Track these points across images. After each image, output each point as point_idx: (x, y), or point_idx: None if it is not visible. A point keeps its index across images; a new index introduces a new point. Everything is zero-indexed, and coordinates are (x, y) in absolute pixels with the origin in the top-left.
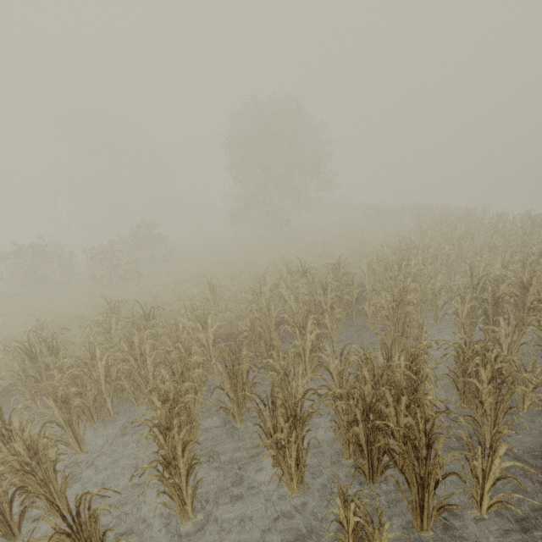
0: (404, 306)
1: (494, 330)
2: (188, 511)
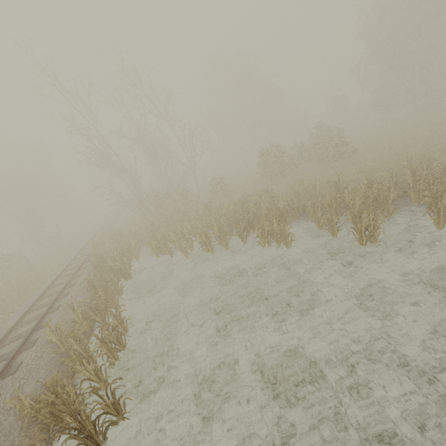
0: None
1: None
2: None
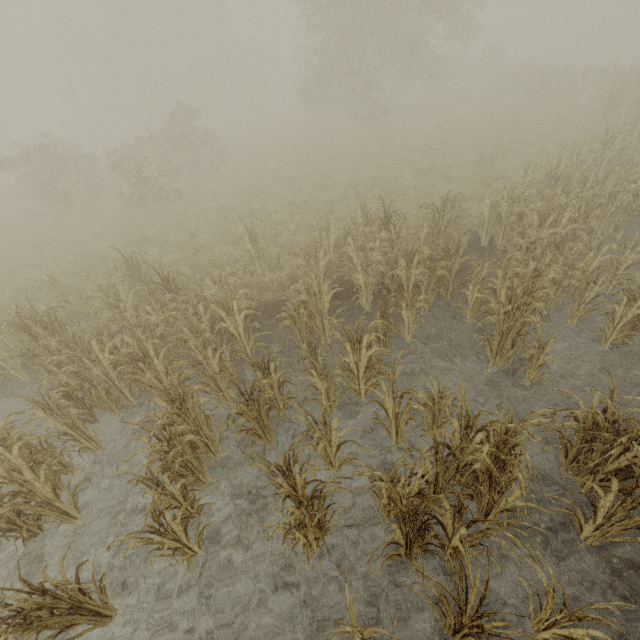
0: (524, 314)
1: None
2: (194, 550)
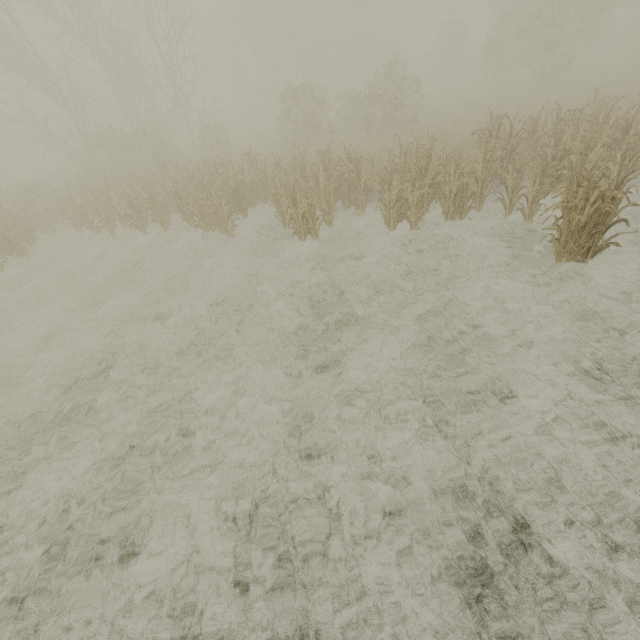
0: None
1: None
2: None
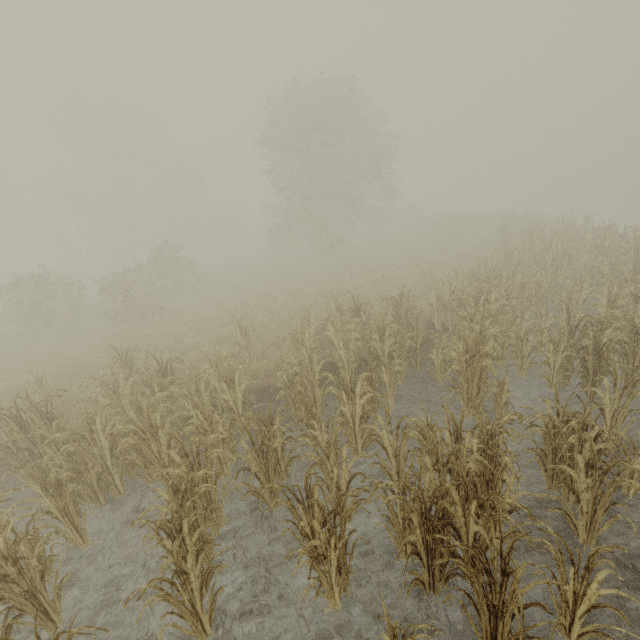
0: (480, 359)
1: (595, 386)
2: (205, 627)
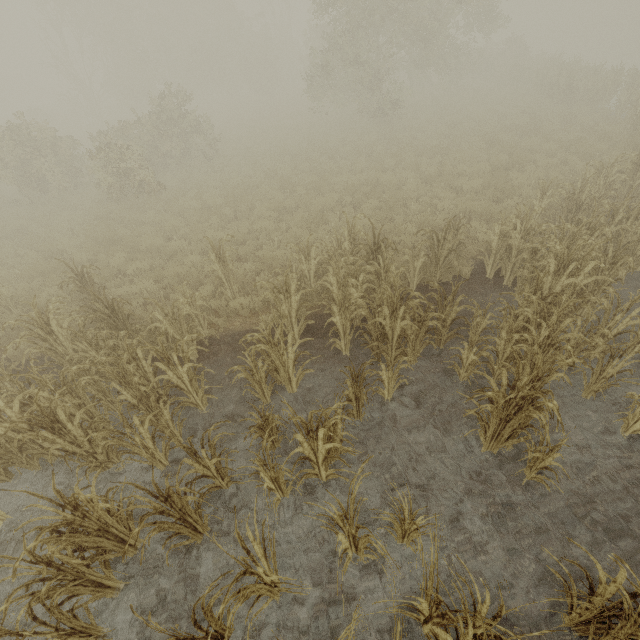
0: (530, 408)
1: None
2: None
